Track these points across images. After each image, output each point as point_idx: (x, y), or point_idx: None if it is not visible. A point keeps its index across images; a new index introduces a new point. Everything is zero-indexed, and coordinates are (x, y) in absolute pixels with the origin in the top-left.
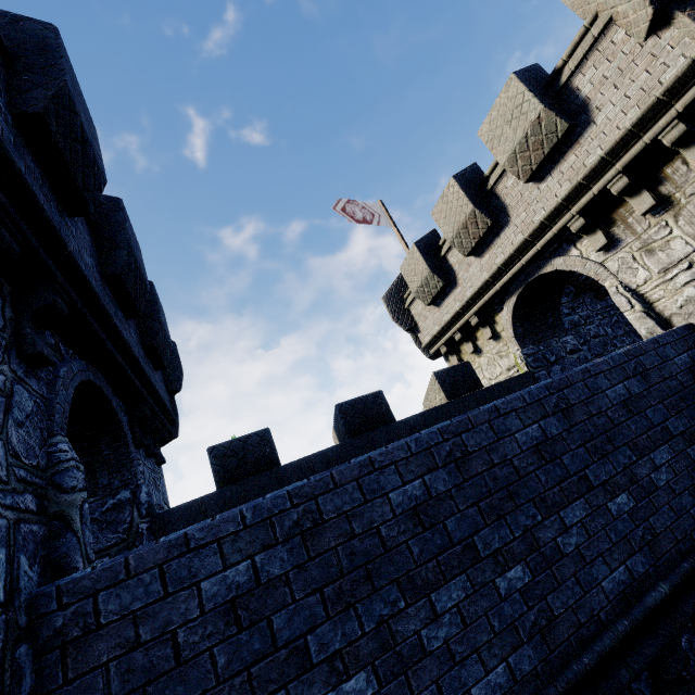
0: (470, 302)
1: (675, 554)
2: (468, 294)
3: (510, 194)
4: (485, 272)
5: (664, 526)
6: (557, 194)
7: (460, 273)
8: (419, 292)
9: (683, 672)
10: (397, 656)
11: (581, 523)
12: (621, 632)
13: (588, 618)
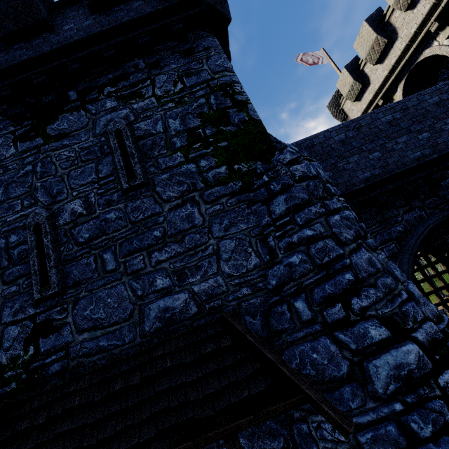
0: (378, 92)
1: (445, 149)
2: (376, 88)
3: (398, 21)
4: (386, 71)
5: (442, 141)
6: (423, 13)
7: (372, 76)
8: (348, 95)
9: (444, 187)
10: (337, 170)
11: (404, 142)
12: (413, 166)
13: (401, 164)
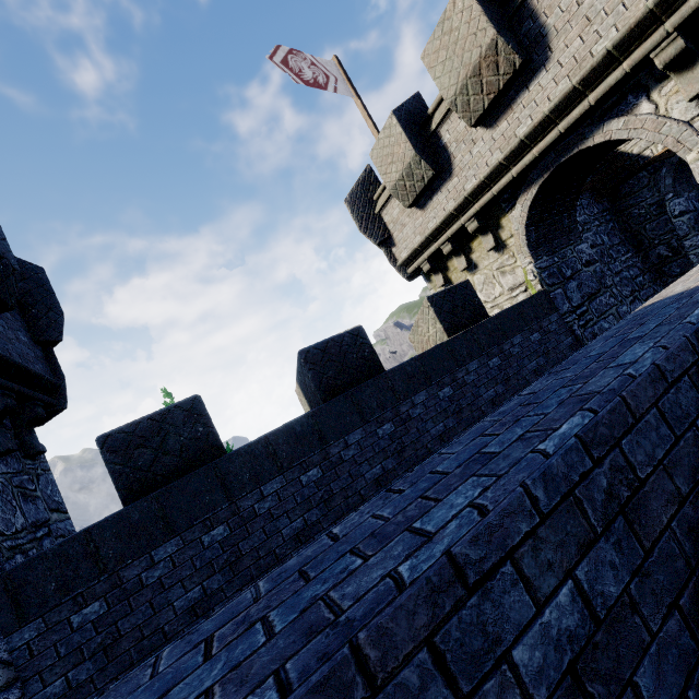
0: (470, 199)
1: None
2: (468, 187)
3: (558, 7)
4: (498, 150)
5: None
6: None
7: (459, 155)
8: (398, 188)
9: None
10: None
11: None
12: None
13: None
